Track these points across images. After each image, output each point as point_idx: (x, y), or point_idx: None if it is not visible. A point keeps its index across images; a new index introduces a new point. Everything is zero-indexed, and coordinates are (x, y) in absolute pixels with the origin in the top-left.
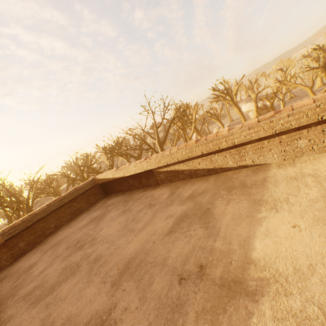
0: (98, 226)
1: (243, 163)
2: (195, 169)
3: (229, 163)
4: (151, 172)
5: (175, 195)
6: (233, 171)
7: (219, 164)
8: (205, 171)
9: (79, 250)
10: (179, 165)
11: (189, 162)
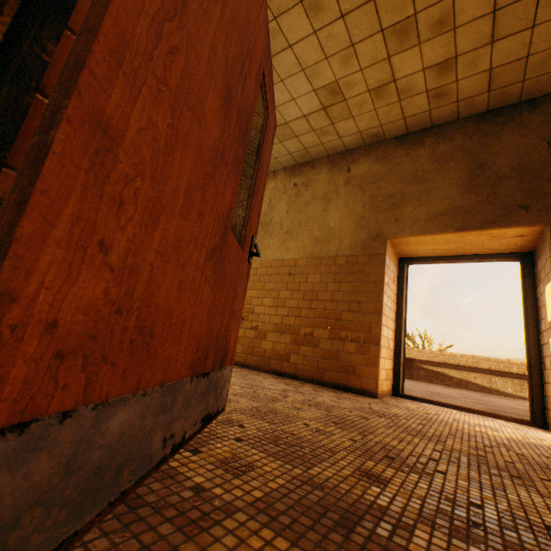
0: None
1: (521, 395)
2: (467, 381)
3: (508, 389)
4: (408, 363)
5: (454, 388)
6: (510, 397)
7: (496, 386)
8: (477, 387)
9: None
10: (450, 370)
11: (463, 372)
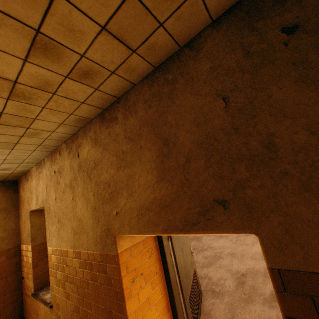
0: (202, 242)
1: None
2: None
3: None
4: None
5: None
6: None
7: None
8: None
9: (204, 251)
10: None
11: None
